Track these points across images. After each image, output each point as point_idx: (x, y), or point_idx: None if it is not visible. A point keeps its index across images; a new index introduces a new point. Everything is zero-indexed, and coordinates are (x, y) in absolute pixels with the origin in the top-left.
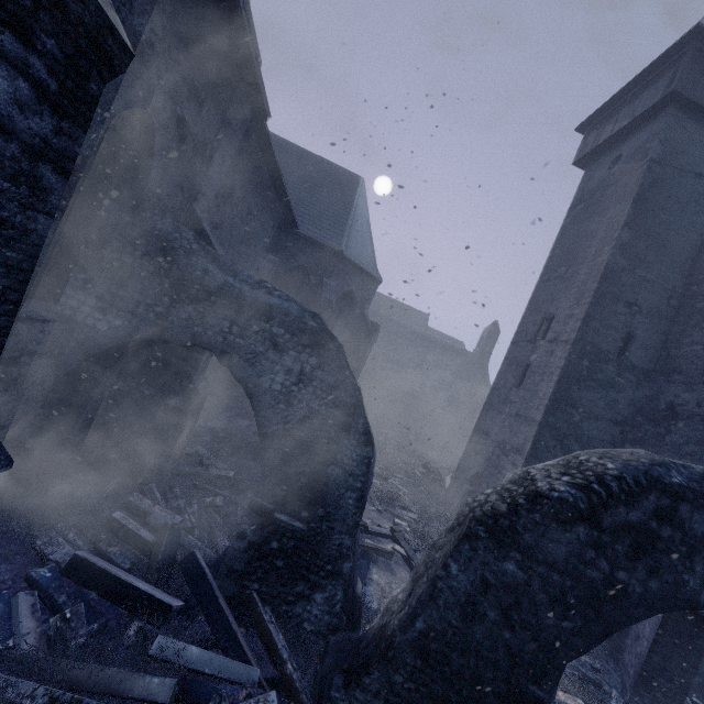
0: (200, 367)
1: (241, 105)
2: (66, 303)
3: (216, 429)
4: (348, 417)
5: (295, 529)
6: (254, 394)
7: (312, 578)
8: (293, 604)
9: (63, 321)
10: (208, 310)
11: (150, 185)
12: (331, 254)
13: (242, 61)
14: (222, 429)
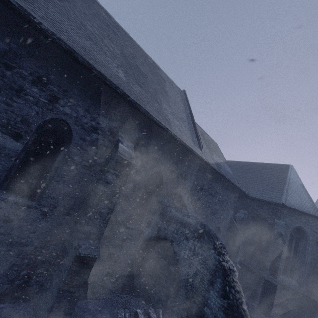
0: None
1: (194, 160)
2: (142, 225)
3: None
4: (212, 276)
5: None
6: (178, 259)
7: None
8: None
9: (138, 230)
10: (169, 225)
11: (163, 189)
12: (276, 206)
13: (188, 150)
14: None
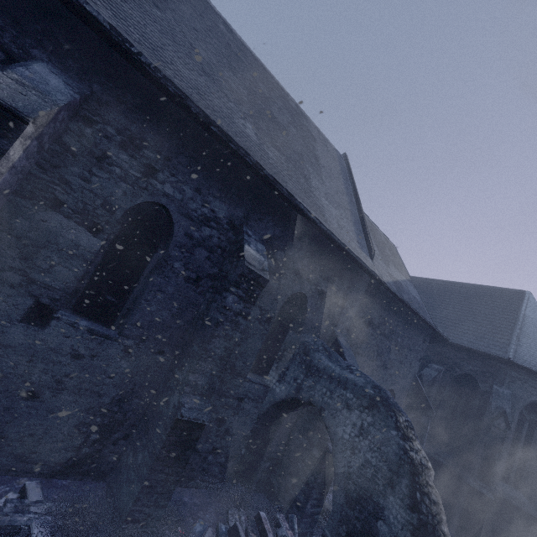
0: None
1: (360, 276)
2: (269, 377)
3: None
4: (392, 473)
5: None
6: (333, 439)
7: None
8: None
9: (263, 385)
10: (318, 381)
11: (306, 321)
12: (498, 362)
13: (351, 259)
14: None
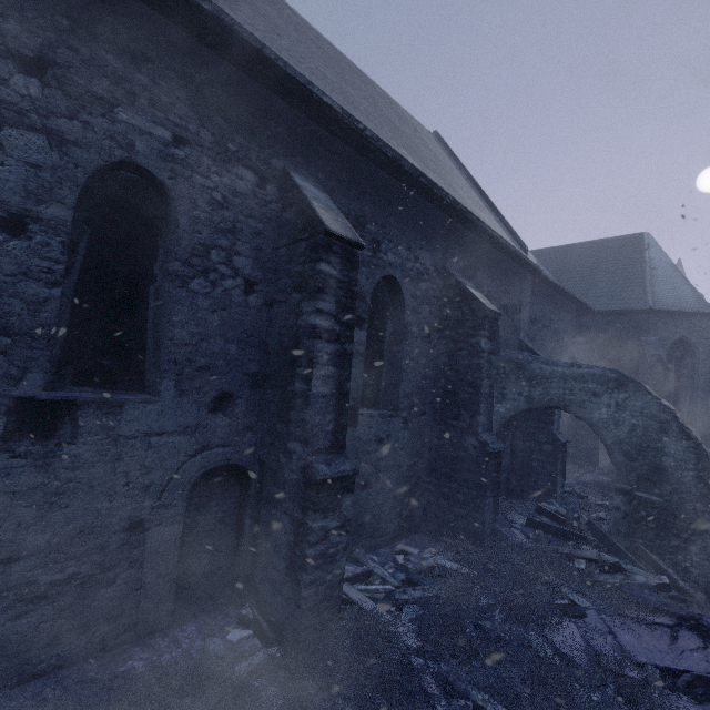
0: (555, 425)
1: (525, 276)
2: None
3: (583, 480)
4: (661, 423)
5: (653, 501)
6: (591, 424)
7: (682, 534)
8: (673, 553)
9: None
10: (549, 387)
11: (500, 340)
12: (639, 314)
13: (520, 263)
14: (589, 480)
